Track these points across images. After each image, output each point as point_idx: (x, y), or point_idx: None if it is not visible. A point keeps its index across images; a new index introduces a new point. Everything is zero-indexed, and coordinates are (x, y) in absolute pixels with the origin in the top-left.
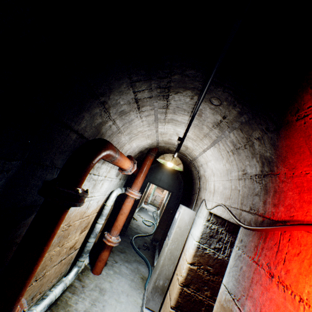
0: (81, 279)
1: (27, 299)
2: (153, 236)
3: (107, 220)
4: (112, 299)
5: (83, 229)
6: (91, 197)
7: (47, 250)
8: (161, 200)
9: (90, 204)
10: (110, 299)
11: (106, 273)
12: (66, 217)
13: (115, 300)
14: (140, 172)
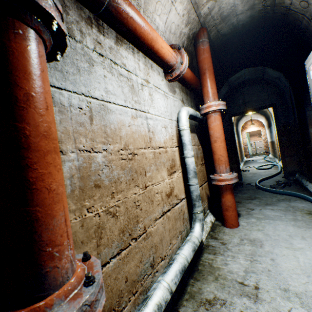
0: (215, 237)
1: (140, 267)
2: (283, 171)
3: (205, 166)
4: (280, 248)
5: (169, 169)
6: (143, 113)
7: (41, 140)
8: (264, 142)
9: (152, 127)
10: (276, 249)
11: (245, 223)
12: (108, 132)
13: (286, 248)
14: (202, 77)
